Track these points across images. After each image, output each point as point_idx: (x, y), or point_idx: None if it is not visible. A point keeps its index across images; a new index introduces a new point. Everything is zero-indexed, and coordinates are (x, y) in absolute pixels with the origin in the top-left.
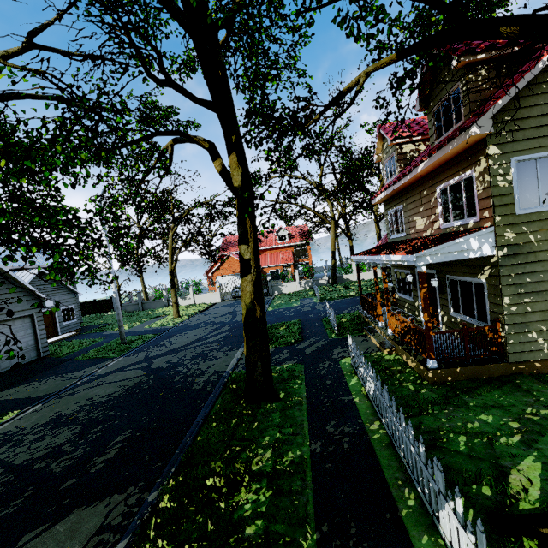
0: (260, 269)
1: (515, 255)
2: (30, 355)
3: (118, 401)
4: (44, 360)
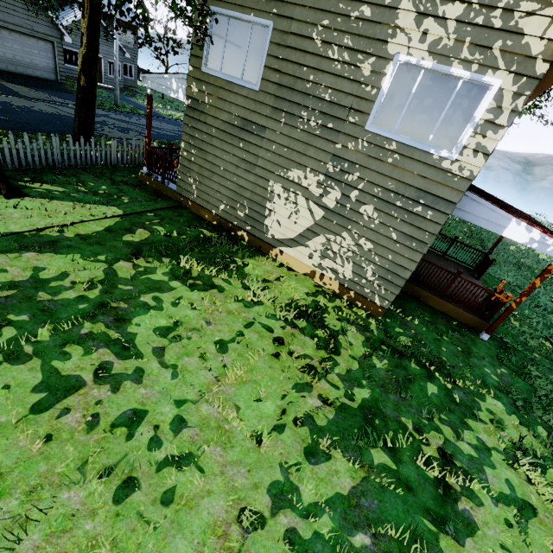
0: (96, 49)
1: (195, 110)
2: (50, 76)
3: (38, 113)
4: (58, 84)
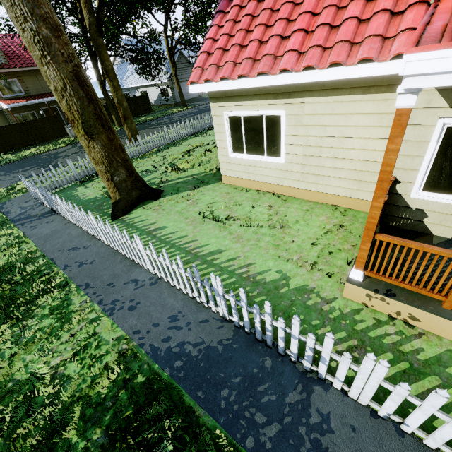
0: None
1: None
2: (197, 95)
3: None
4: (201, 97)
